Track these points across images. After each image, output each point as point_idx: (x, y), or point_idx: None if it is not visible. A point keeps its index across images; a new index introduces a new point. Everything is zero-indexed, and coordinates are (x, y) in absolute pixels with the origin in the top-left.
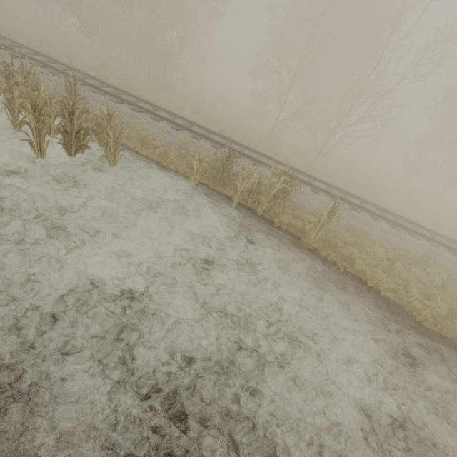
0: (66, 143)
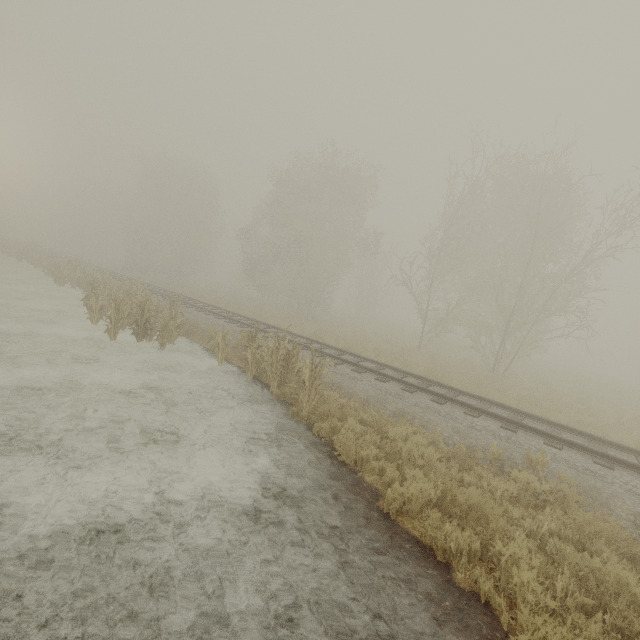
0: (136, 332)
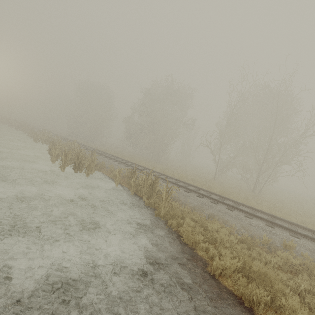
0: (74, 168)
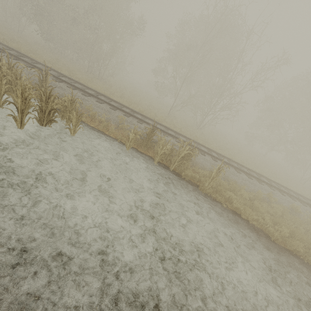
0: (40, 118)
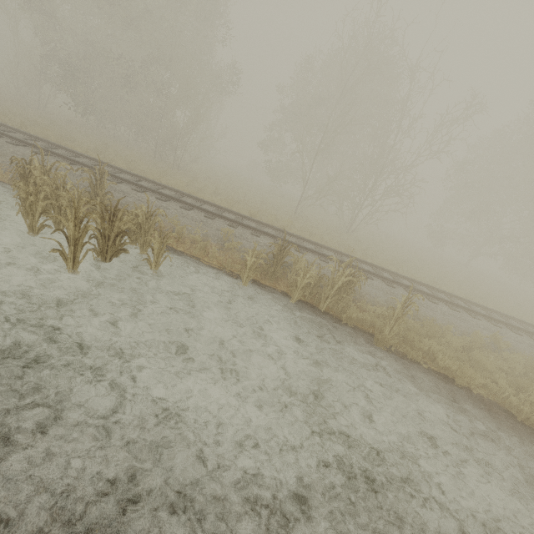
0: (102, 249)
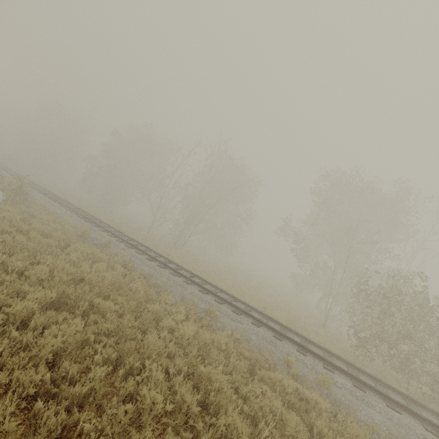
0: None
